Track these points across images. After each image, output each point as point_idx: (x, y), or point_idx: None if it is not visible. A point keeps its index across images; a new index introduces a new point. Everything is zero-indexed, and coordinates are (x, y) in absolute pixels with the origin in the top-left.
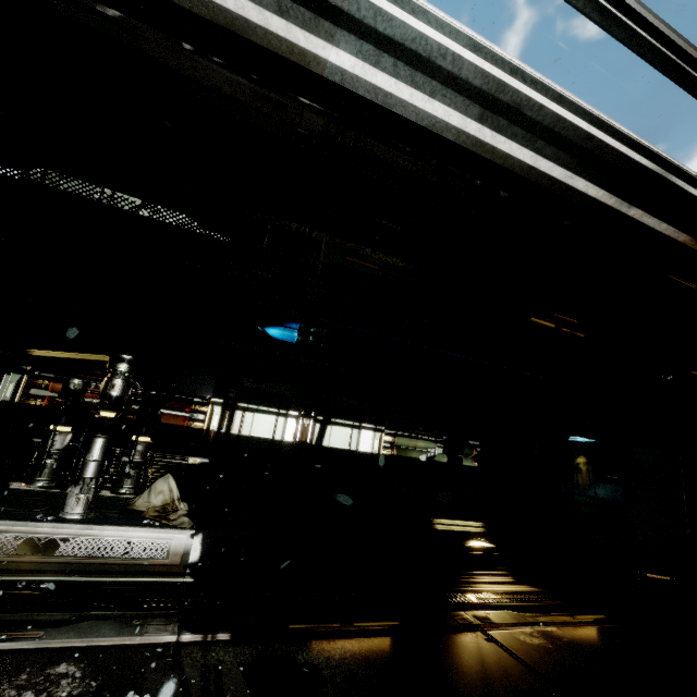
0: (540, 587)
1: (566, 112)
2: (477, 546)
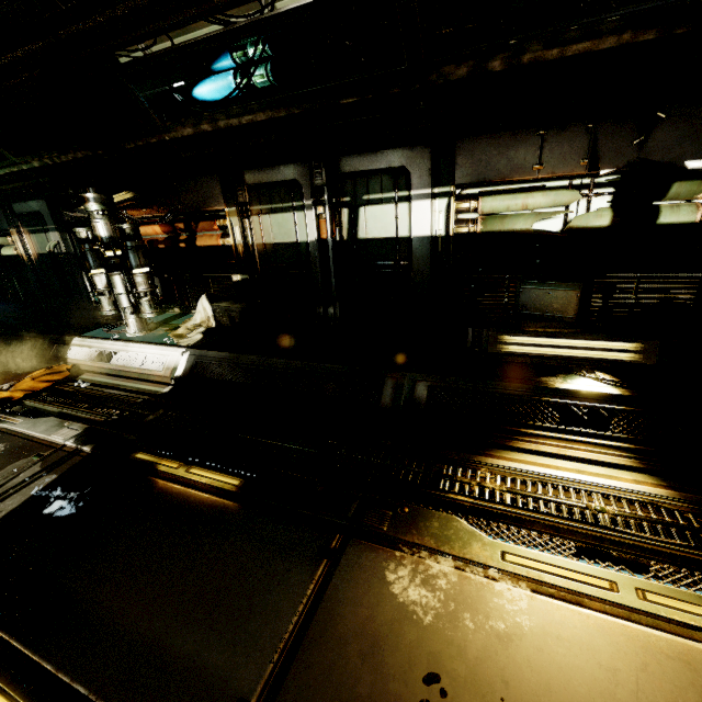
0: (686, 491)
1: None
2: (564, 389)
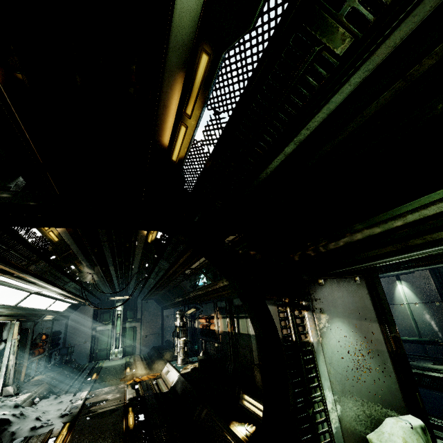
0: None
1: (36, 287)
2: (230, 428)
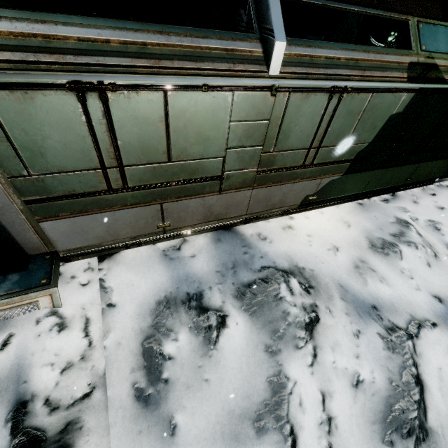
0: None
1: None
2: None
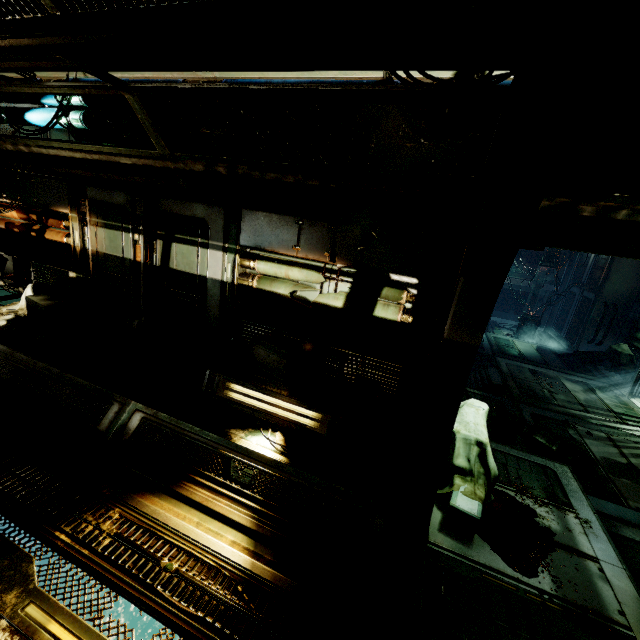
0: (261, 558)
1: None
2: (237, 444)
